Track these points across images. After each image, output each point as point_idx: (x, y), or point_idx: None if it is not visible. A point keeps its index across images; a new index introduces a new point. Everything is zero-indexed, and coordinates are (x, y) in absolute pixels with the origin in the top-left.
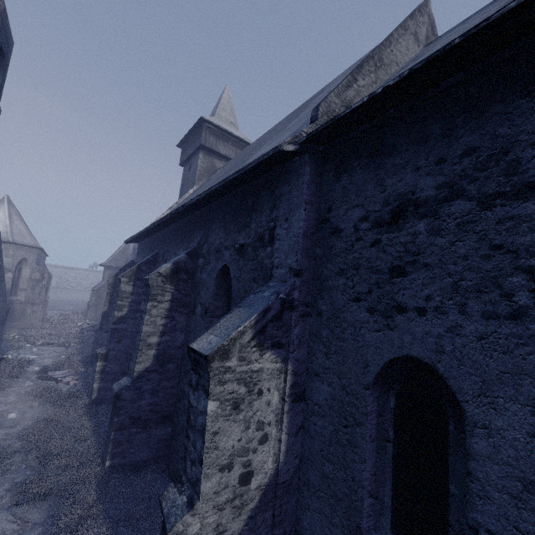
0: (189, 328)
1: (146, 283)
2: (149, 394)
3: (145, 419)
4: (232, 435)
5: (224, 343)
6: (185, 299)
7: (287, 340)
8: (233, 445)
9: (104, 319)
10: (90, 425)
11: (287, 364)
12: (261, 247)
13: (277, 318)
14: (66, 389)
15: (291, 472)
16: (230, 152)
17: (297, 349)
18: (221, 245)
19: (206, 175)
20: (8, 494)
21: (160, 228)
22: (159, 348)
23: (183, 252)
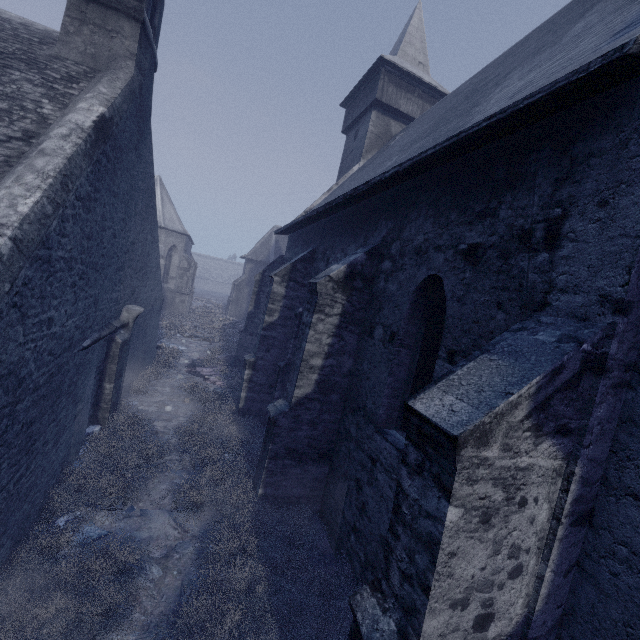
0: (361, 353)
1: (312, 289)
2: (307, 425)
3: (300, 452)
4: (474, 559)
5: (484, 419)
6: (357, 315)
7: (580, 424)
8: (473, 574)
9: (249, 320)
10: (238, 437)
11: (575, 464)
12: (521, 251)
13: (571, 385)
14: (213, 390)
15: (547, 626)
16: (414, 109)
17: (594, 441)
18: (428, 244)
19: (378, 144)
20: (169, 495)
21: (322, 216)
22: (322, 372)
23: (358, 249)
